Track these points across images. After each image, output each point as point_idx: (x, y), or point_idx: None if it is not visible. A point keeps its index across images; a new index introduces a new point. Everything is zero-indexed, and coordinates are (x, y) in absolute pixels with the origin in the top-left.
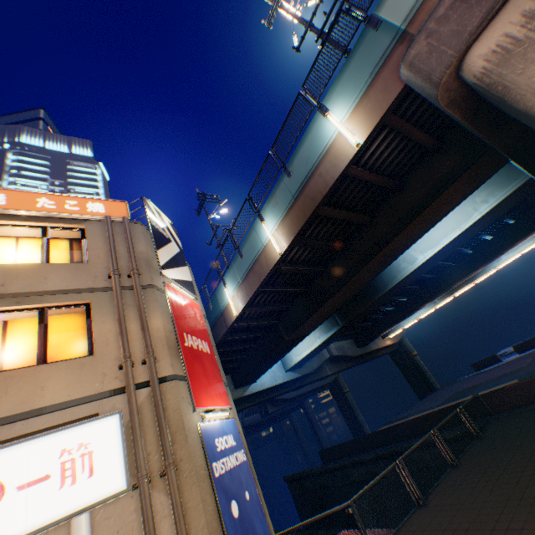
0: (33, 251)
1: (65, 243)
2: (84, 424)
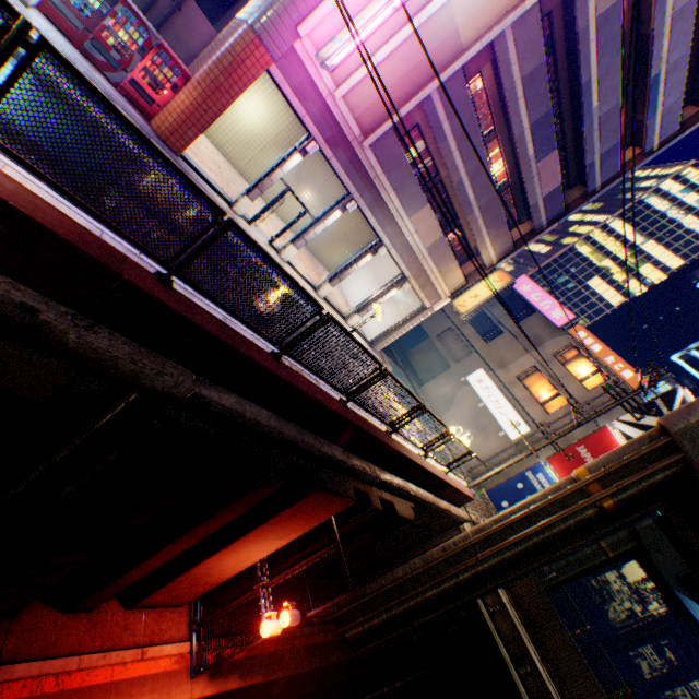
0: (586, 372)
1: (599, 378)
2: (523, 422)
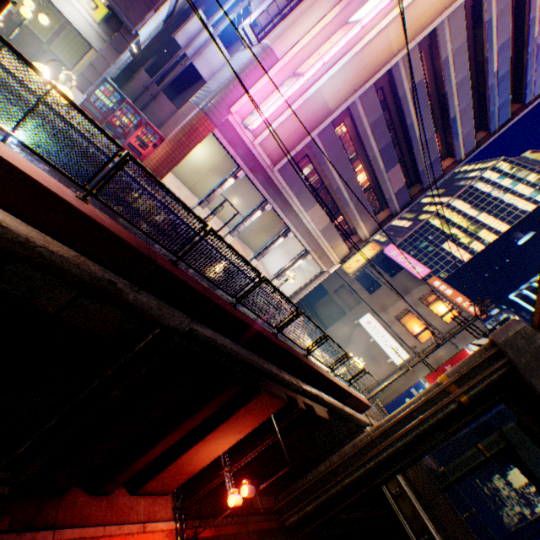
0: (444, 310)
1: (454, 313)
2: (404, 350)
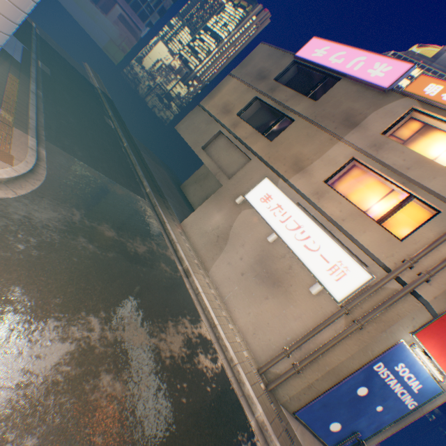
0: None
1: None
2: (356, 262)
